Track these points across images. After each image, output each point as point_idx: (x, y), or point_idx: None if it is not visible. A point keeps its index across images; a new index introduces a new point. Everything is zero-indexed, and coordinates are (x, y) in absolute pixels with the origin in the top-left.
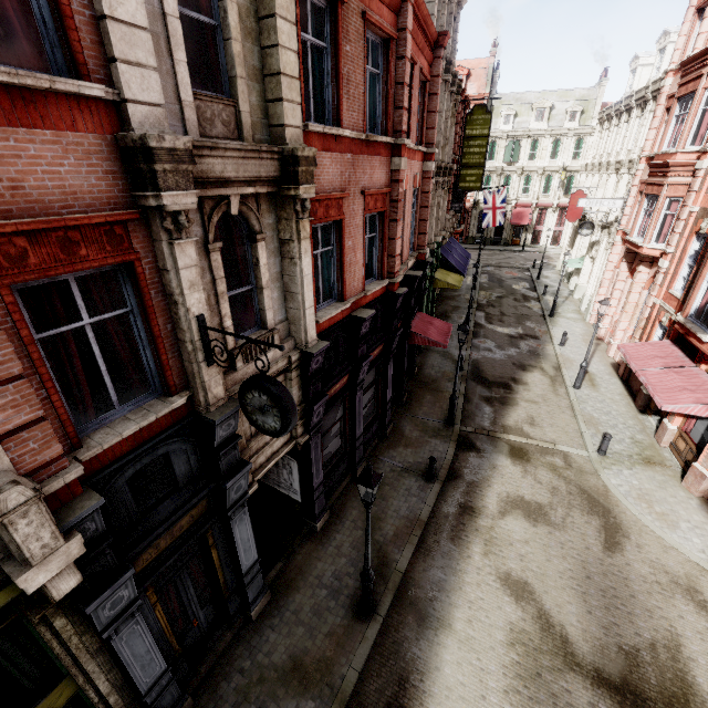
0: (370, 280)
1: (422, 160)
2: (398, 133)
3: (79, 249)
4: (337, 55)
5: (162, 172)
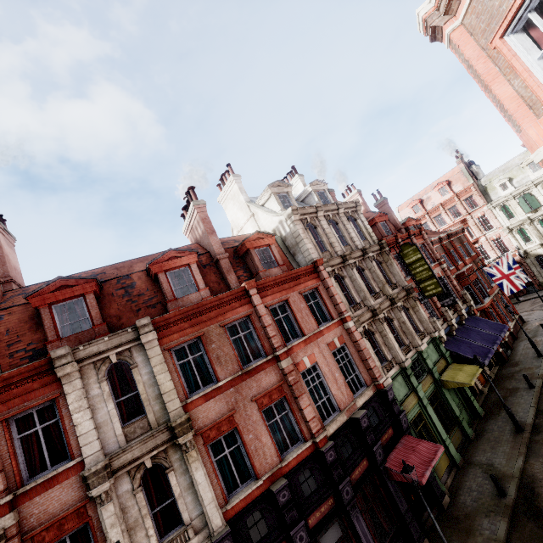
0: (296, 445)
1: (339, 325)
2: (275, 349)
3: (65, 526)
4: (207, 354)
5: (92, 481)
